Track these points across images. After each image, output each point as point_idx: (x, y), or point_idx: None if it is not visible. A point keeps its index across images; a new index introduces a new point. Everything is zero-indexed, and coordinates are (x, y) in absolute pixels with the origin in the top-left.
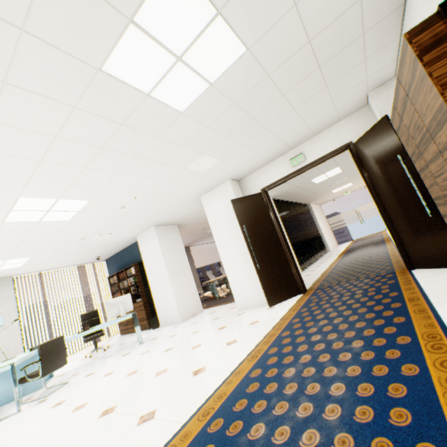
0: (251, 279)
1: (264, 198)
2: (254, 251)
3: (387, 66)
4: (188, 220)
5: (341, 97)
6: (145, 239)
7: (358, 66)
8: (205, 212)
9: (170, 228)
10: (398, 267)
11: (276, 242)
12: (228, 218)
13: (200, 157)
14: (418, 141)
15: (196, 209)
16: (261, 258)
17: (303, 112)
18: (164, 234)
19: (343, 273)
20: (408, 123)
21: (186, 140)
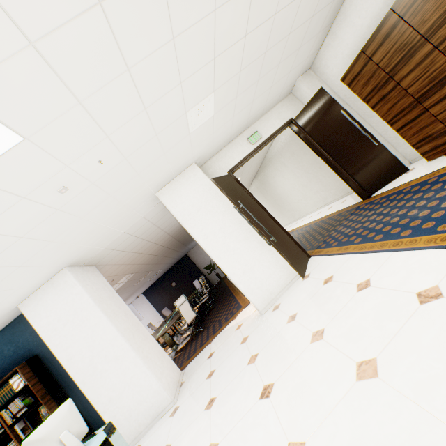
0: (264, 263)
1: (235, 179)
2: (260, 226)
3: (315, 52)
4: (112, 254)
5: (293, 71)
6: (47, 300)
7: (314, 37)
8: (171, 210)
9: (88, 270)
10: (352, 207)
11: (266, 216)
12: (208, 205)
13: (207, 96)
14: (395, 64)
15: (135, 224)
16: (268, 231)
17: (277, 75)
18: (86, 278)
19: (309, 239)
20: (383, 55)
21: (222, 48)
